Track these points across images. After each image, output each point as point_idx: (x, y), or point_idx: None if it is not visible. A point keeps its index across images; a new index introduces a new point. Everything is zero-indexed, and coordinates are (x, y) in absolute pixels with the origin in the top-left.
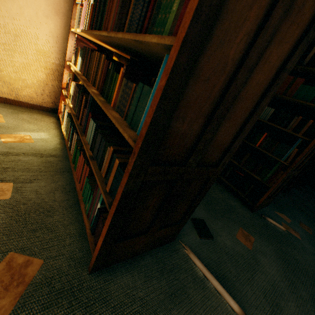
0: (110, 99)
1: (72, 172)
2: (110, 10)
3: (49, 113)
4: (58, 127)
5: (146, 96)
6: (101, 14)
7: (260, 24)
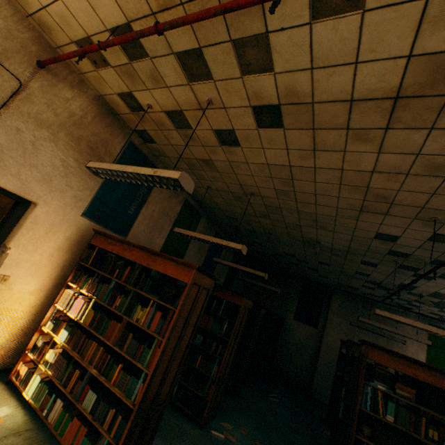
0: (110, 378)
1: (52, 440)
2: (112, 330)
3: None
4: (12, 393)
5: (136, 383)
6: (104, 326)
7: (171, 355)
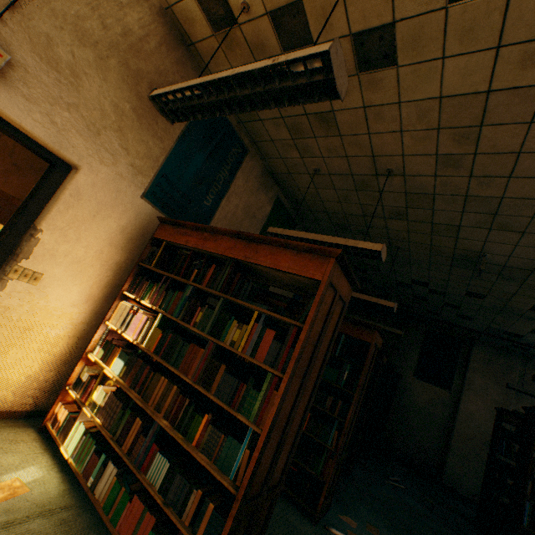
0: (189, 435)
1: (99, 529)
2: (191, 359)
3: (21, 420)
4: (46, 447)
5: (236, 448)
6: (177, 353)
7: (292, 405)
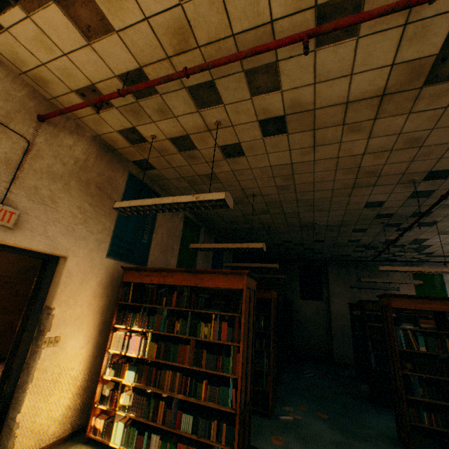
0: (198, 396)
1: None
2: (183, 353)
3: (68, 442)
4: None
5: (227, 390)
6: (173, 353)
7: (246, 356)
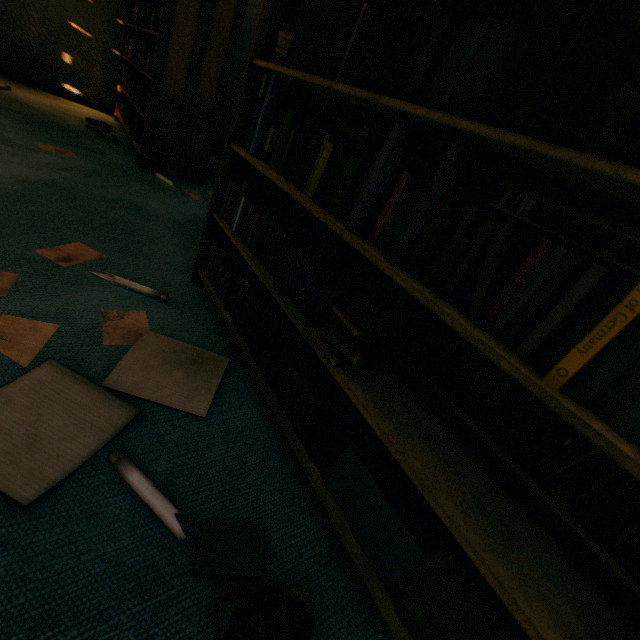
0: None
1: None
2: None
3: None
4: None
5: None
6: None
7: None
